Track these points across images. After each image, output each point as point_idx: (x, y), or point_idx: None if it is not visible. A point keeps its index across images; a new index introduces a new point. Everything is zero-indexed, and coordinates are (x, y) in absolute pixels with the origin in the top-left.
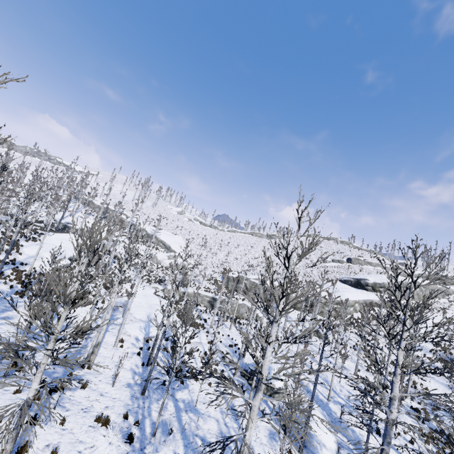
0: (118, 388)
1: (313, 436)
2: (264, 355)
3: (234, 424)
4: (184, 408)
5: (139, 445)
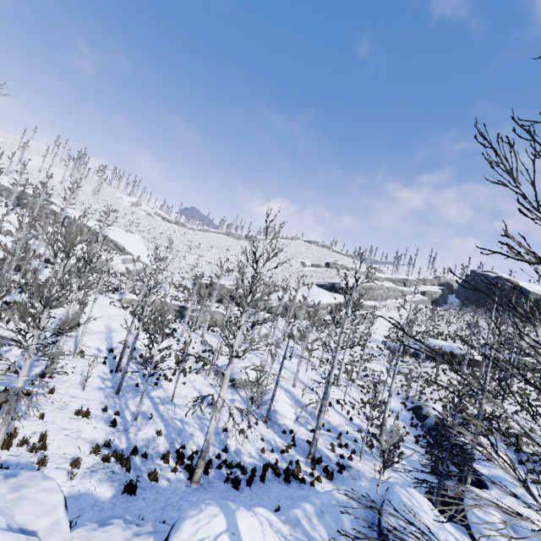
0: (89, 391)
1: (277, 411)
2: (235, 337)
3: (209, 410)
4: (160, 402)
5: (123, 427)
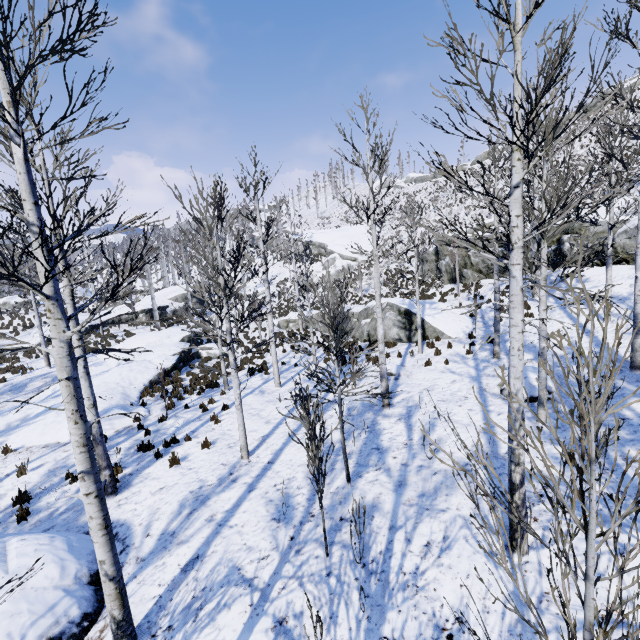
0: None
1: None
2: None
3: None
4: None
5: None
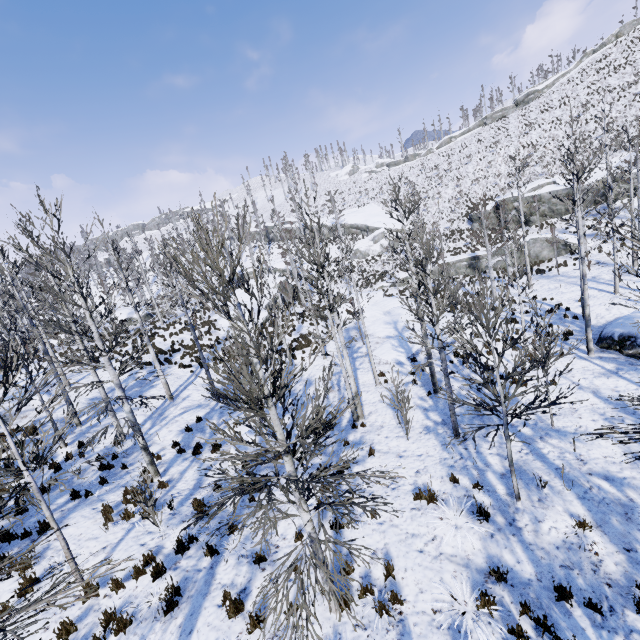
0: (415, 439)
1: None
2: None
3: None
4: (533, 434)
5: (501, 518)
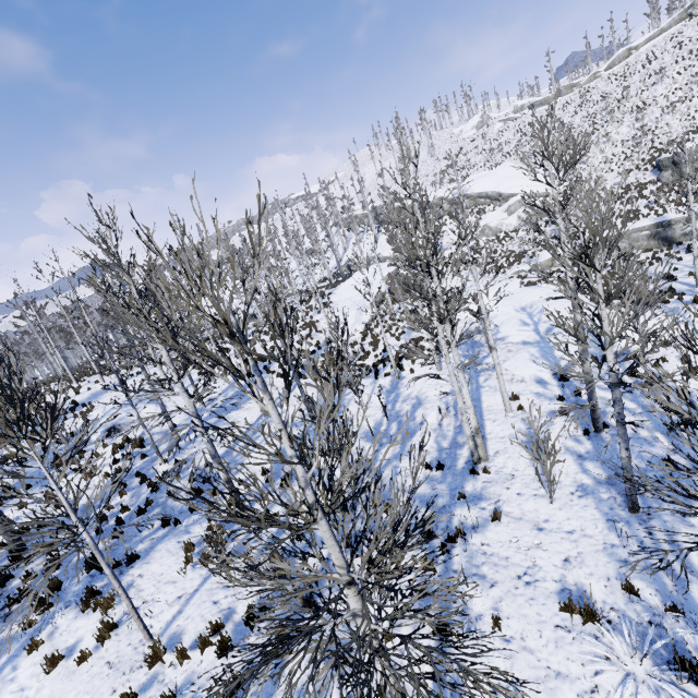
0: (563, 503)
1: None
2: None
3: None
4: None
5: None
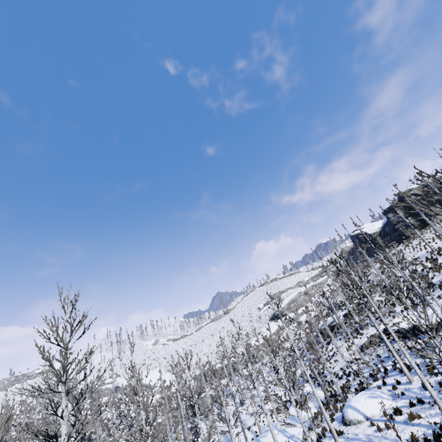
0: None
1: None
2: None
3: None
4: None
5: None
